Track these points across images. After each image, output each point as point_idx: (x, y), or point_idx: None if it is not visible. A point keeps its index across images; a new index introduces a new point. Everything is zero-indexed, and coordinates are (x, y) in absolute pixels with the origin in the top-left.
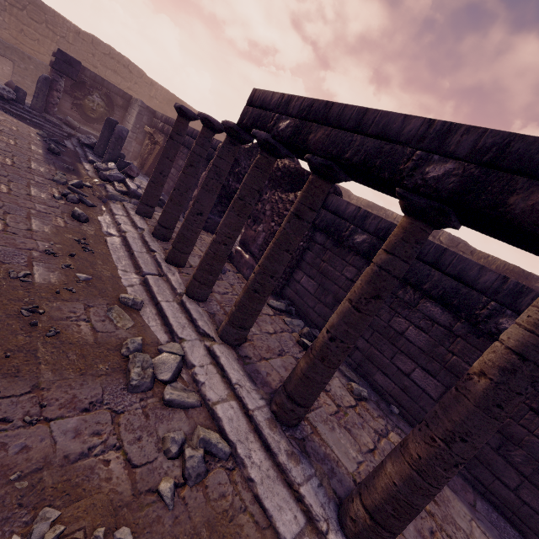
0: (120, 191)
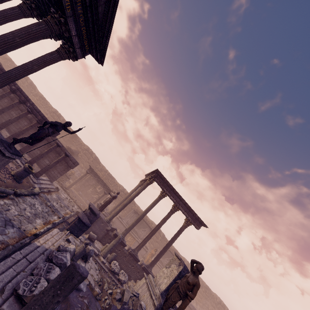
0: None
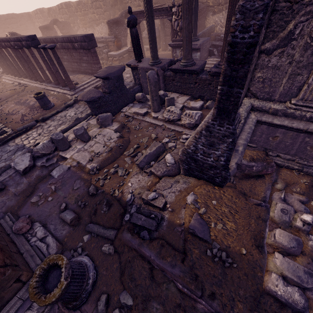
0: (1, 74)
